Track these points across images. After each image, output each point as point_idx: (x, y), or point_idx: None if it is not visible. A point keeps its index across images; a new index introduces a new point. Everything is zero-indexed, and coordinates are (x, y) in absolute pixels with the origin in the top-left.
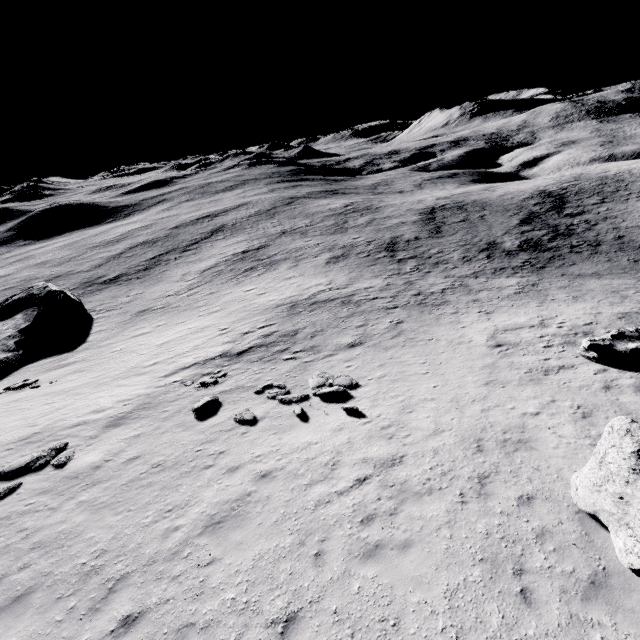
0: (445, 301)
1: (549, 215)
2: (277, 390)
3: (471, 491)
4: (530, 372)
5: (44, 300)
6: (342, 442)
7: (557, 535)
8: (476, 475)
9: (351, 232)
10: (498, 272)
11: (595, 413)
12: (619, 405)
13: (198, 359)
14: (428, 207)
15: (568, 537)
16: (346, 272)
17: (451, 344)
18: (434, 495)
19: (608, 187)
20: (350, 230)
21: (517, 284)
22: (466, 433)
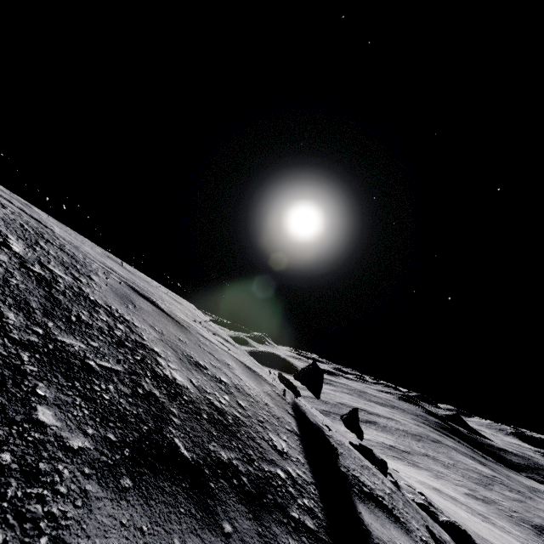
0: None
1: None
2: None
3: None
4: None
5: None
6: None
7: None
8: None
9: (495, 493)
10: None
11: None
12: None
13: None
14: None
15: None
16: (484, 508)
17: None
18: None
19: None
20: (494, 491)
21: None
22: None
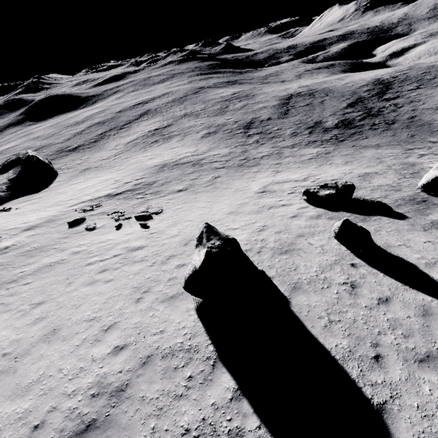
0: (257, 164)
1: (371, 100)
2: (117, 214)
3: (160, 261)
4: (262, 207)
5: (25, 161)
6: (125, 239)
7: (178, 279)
8: (170, 255)
9: (227, 114)
10: (310, 144)
11: (268, 229)
12: (287, 226)
13: (93, 197)
14: (288, 94)
15: (182, 280)
16: (210, 144)
17: (236, 191)
18: (141, 262)
19: (429, 75)
20: (227, 113)
21: (316, 152)
22: (188, 237)
